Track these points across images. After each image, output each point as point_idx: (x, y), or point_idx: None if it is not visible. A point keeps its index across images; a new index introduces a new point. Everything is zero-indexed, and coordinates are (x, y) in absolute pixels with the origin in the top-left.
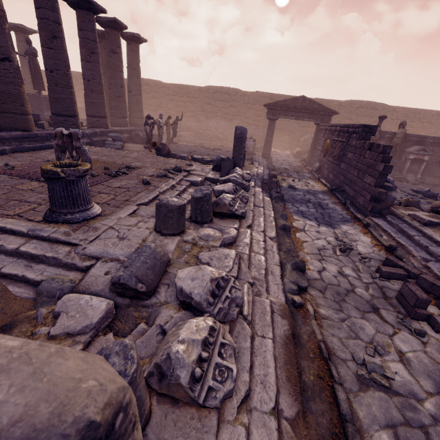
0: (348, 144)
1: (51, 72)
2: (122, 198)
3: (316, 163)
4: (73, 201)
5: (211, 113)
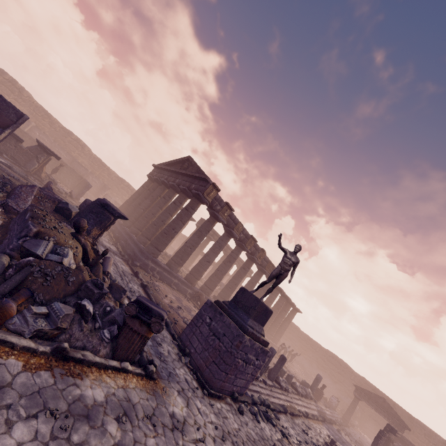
0: None
1: None
2: None
3: None
4: None
5: (322, 367)
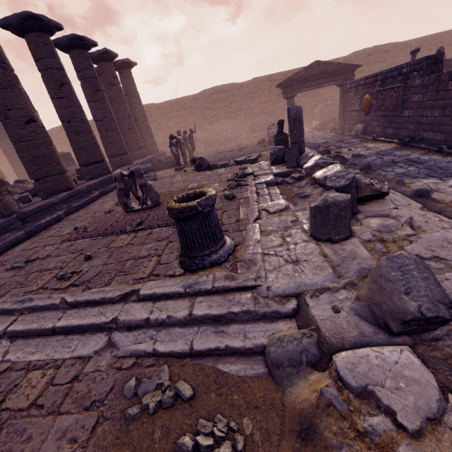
0: (407, 86)
1: (69, 122)
2: (229, 220)
3: (358, 126)
4: (213, 236)
5: (213, 117)
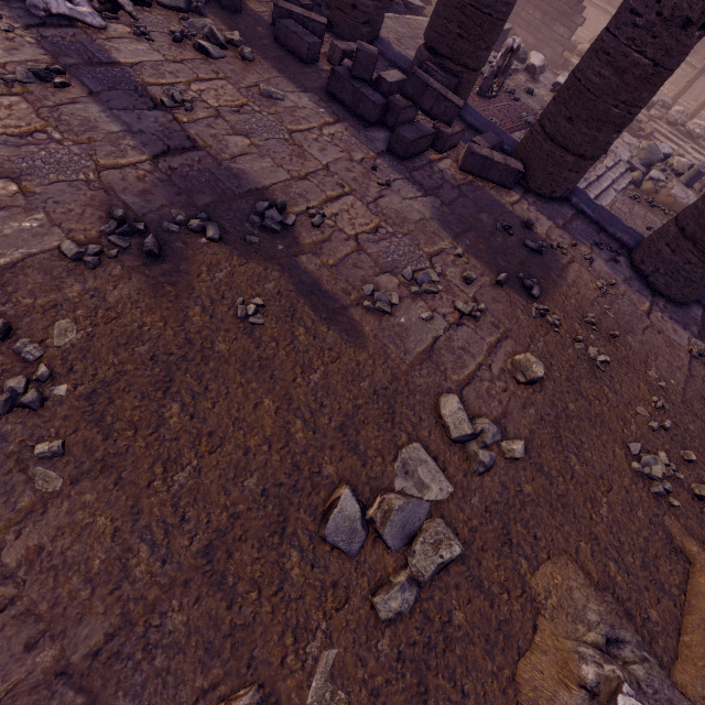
0: None
1: None
2: None
3: None
4: None
5: None
